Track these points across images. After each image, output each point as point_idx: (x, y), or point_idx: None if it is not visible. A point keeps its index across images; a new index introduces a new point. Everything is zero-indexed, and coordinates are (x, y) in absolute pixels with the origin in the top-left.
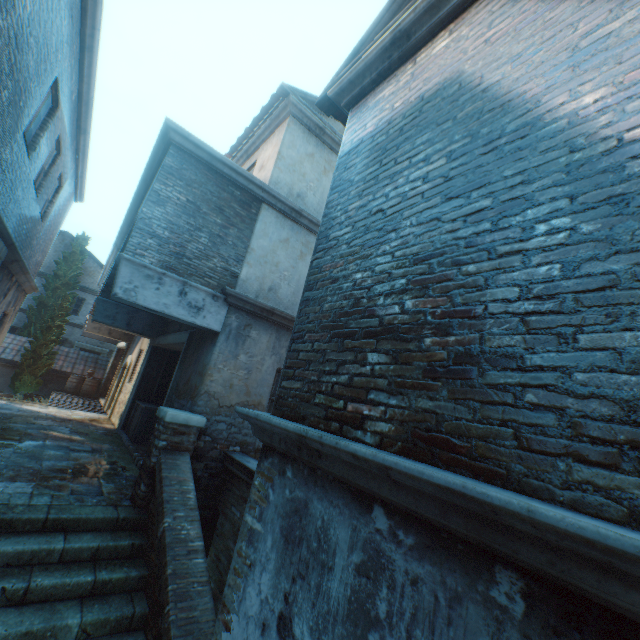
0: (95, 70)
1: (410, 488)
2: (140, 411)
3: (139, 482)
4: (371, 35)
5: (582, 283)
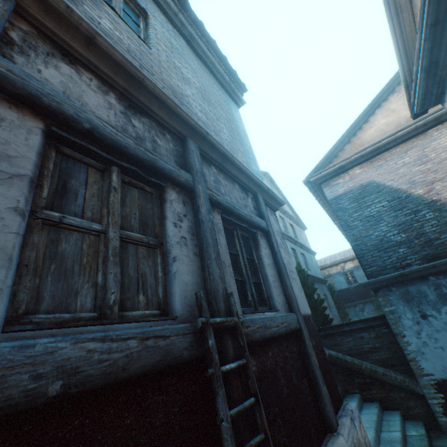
0: None
1: (438, 266)
2: None
3: None
4: (320, 163)
5: (441, 223)
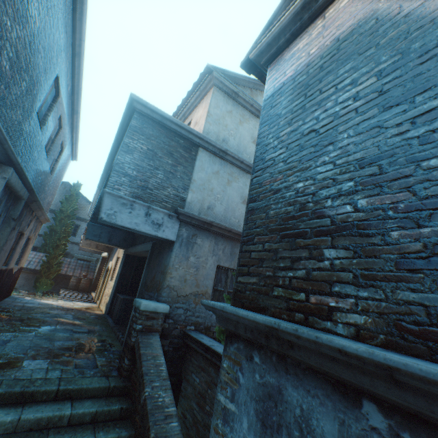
0: (82, 69)
1: (420, 390)
2: (120, 301)
3: (123, 357)
4: (281, 9)
5: None
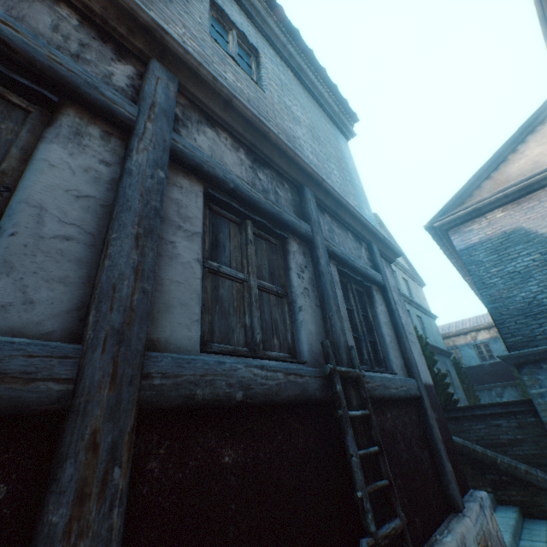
0: None
1: None
2: None
3: None
4: (448, 204)
5: None
